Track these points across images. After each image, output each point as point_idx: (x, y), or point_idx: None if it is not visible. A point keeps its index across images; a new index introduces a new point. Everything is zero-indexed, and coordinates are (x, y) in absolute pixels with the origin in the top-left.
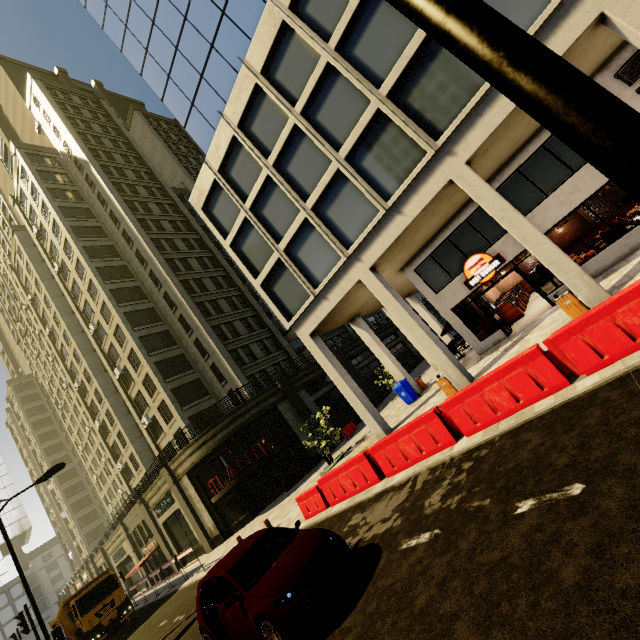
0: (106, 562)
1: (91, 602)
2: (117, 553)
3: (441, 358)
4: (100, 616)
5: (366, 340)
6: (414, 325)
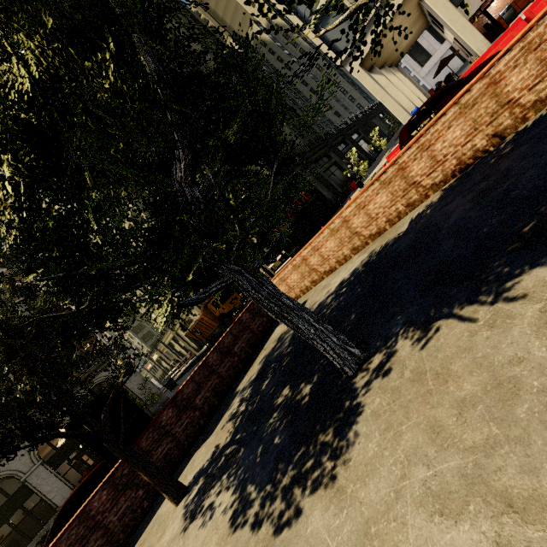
0: (176, 335)
1: (220, 303)
2: (185, 324)
3: (478, 40)
4: (233, 304)
5: (383, 84)
6: (458, 17)
